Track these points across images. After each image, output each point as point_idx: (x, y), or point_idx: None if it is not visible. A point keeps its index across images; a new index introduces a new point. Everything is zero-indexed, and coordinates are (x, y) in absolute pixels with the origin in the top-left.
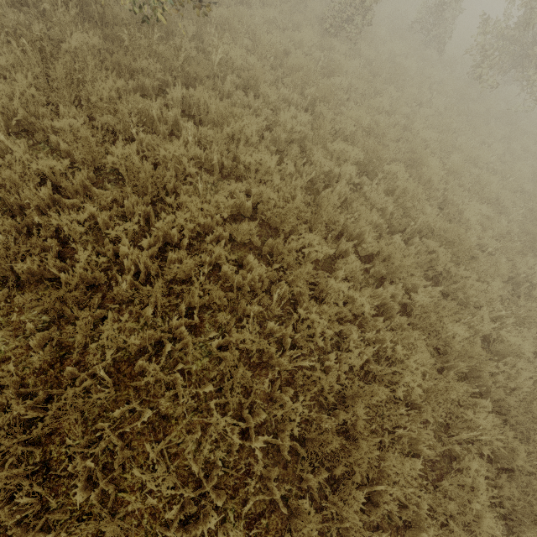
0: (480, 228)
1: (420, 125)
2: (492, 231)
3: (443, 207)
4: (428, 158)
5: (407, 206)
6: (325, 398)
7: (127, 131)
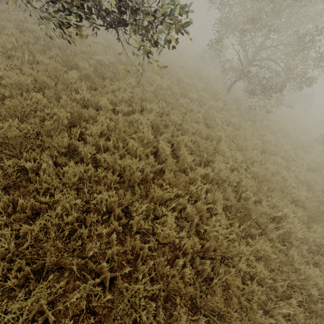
0: None
1: None
2: None
3: None
4: None
5: None
6: None
7: None
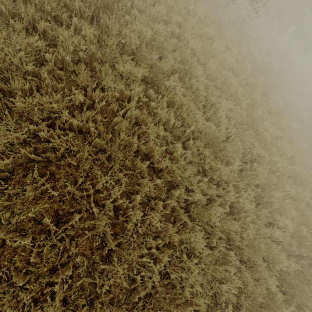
0: (227, 120)
1: (189, 36)
2: (233, 120)
3: (205, 104)
4: (196, 70)
5: (184, 116)
6: (136, 308)
7: None
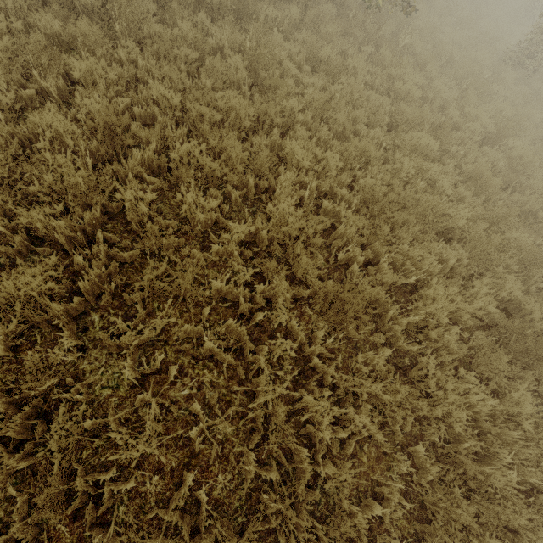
0: None
1: None
2: None
3: None
4: None
5: (518, 170)
6: None
7: (329, 58)
